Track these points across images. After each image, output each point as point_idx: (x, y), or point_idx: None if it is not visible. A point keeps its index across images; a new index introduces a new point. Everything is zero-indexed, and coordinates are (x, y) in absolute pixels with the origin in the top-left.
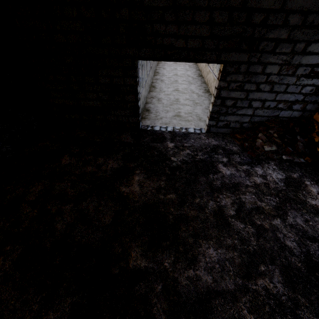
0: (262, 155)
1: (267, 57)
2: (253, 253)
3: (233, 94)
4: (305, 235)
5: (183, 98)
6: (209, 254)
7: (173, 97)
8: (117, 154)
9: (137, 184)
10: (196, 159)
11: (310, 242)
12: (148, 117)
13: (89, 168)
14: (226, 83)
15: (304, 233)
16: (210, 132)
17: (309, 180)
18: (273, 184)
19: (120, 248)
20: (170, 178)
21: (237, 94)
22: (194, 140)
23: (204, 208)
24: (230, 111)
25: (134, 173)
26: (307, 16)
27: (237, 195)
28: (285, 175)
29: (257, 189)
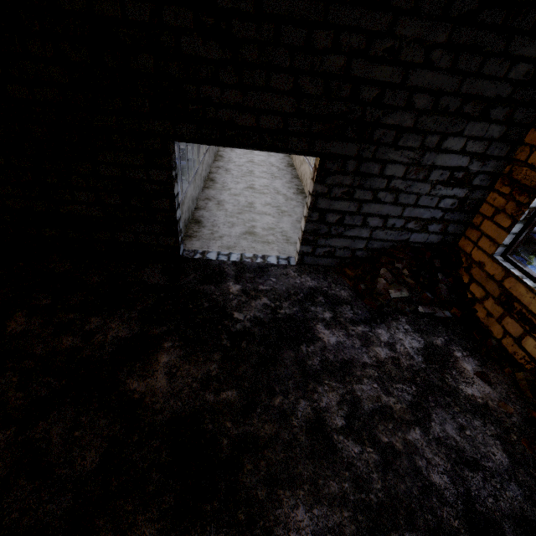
0: (388, 305)
1: (386, 152)
2: (377, 508)
3: (338, 205)
4: (462, 458)
5: (261, 203)
6: (296, 523)
7: (244, 200)
8: (131, 309)
9: (164, 371)
10: (278, 316)
11: (470, 473)
12: (198, 234)
13: (66, 340)
14: (325, 188)
15: (460, 453)
16: (304, 264)
17: (460, 349)
18: (407, 360)
19: (109, 533)
20: (229, 356)
21: (344, 205)
22: (277, 279)
23: (290, 415)
24: (335, 232)
25: (160, 348)
26: (439, 98)
27: (347, 384)
28: (424, 342)
29: (381, 370)
